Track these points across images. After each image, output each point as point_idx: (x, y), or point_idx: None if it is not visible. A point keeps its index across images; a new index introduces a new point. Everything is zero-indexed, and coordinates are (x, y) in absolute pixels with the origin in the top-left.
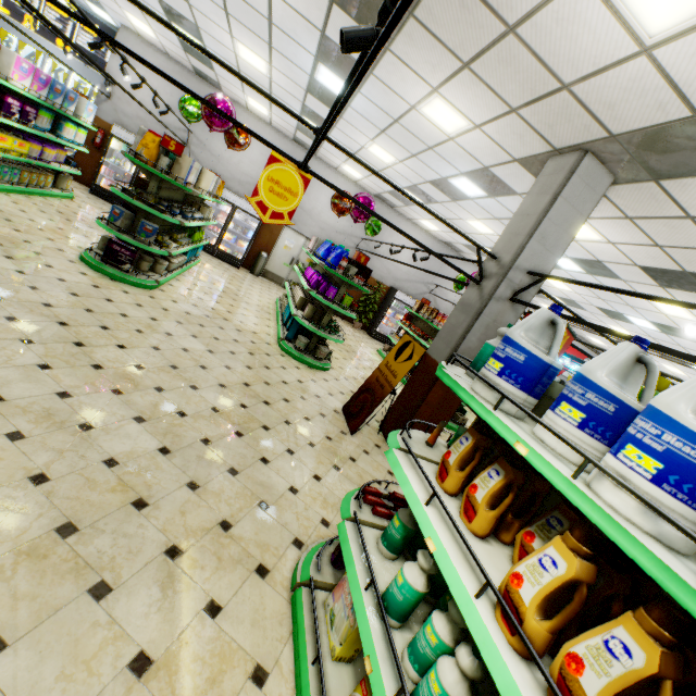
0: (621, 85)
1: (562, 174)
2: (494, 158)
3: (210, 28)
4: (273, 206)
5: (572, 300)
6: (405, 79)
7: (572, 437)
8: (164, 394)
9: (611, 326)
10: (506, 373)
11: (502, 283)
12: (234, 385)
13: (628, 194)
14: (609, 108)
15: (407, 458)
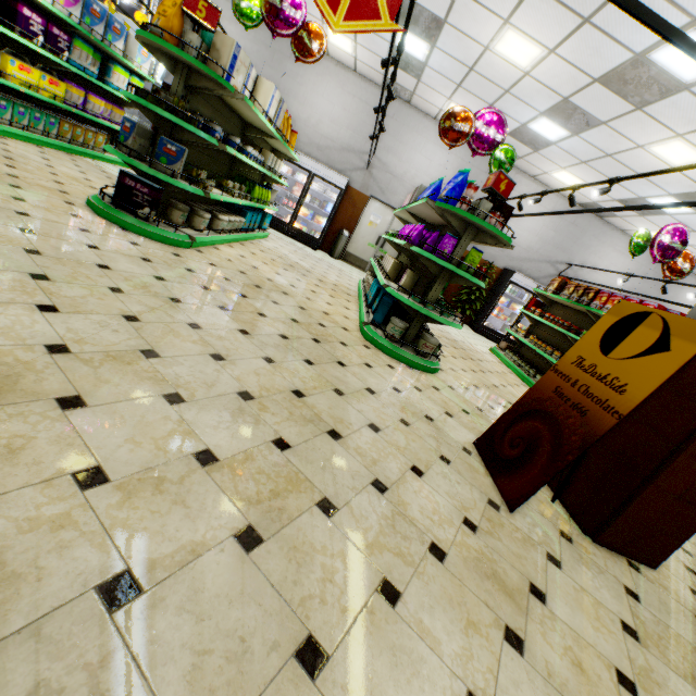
0: None
1: None
2: None
3: None
4: None
5: None
6: None
7: None
8: (76, 414)
9: None
10: None
11: None
12: (271, 394)
13: None
14: None
15: None
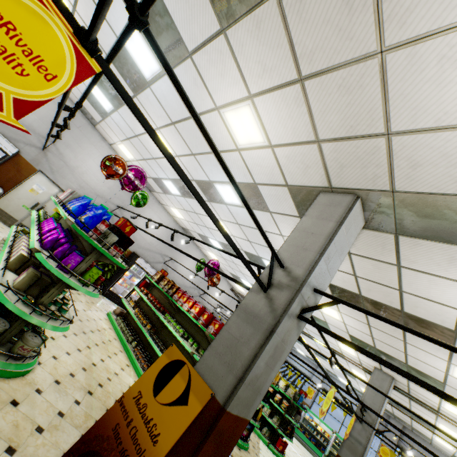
0: (444, 149)
1: (341, 208)
2: (268, 178)
3: None
4: None
5: None
6: (224, 75)
7: None
8: None
9: None
10: None
11: (297, 298)
12: None
13: (364, 237)
14: (412, 166)
15: None
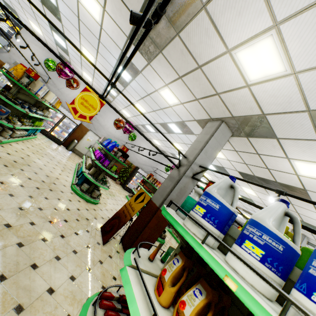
0: (238, 97)
1: (214, 128)
2: (187, 117)
3: (70, 37)
4: (81, 111)
5: None
6: (154, 78)
7: (257, 269)
8: None
9: None
10: (207, 216)
11: (189, 169)
12: (31, 208)
13: (236, 141)
14: (233, 105)
15: (135, 274)
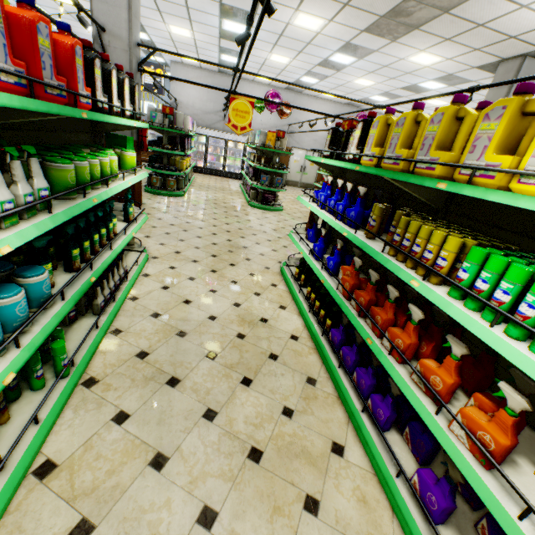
0: None
1: (512, 73)
2: (457, 69)
3: (253, 52)
4: None
5: None
6: (400, 50)
7: None
8: None
9: None
10: None
11: None
12: None
13: None
14: None
15: None
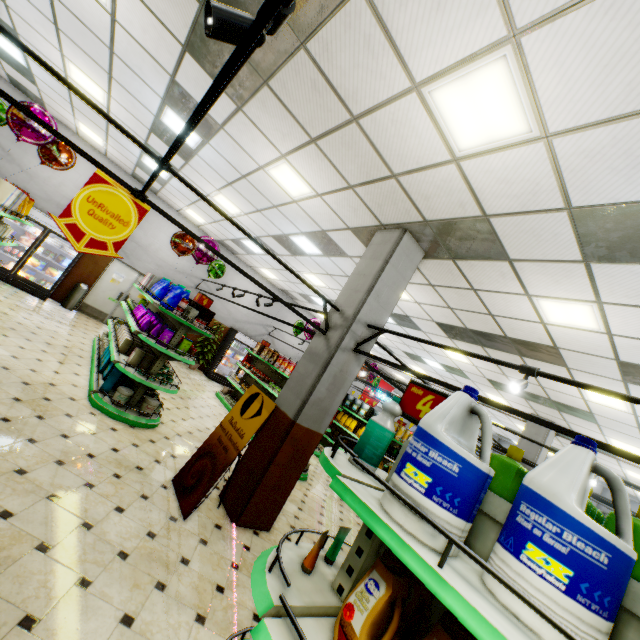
0: (436, 183)
1: (389, 245)
2: (331, 224)
3: (34, 38)
4: (93, 232)
5: (384, 344)
6: (255, 141)
7: (563, 612)
8: None
9: (412, 366)
10: (437, 491)
11: (348, 334)
12: None
13: (433, 267)
14: (425, 199)
15: (288, 632)
